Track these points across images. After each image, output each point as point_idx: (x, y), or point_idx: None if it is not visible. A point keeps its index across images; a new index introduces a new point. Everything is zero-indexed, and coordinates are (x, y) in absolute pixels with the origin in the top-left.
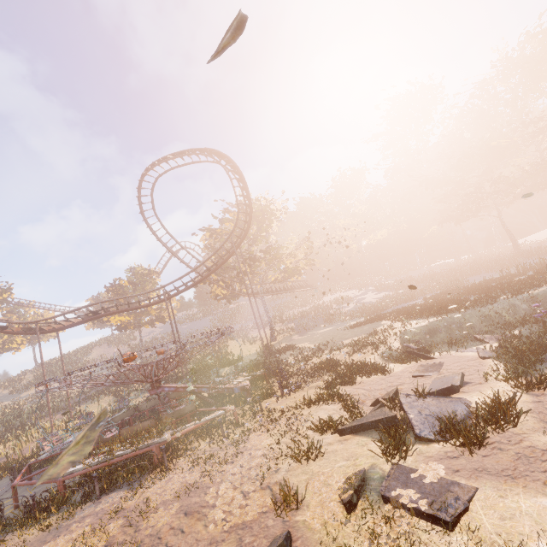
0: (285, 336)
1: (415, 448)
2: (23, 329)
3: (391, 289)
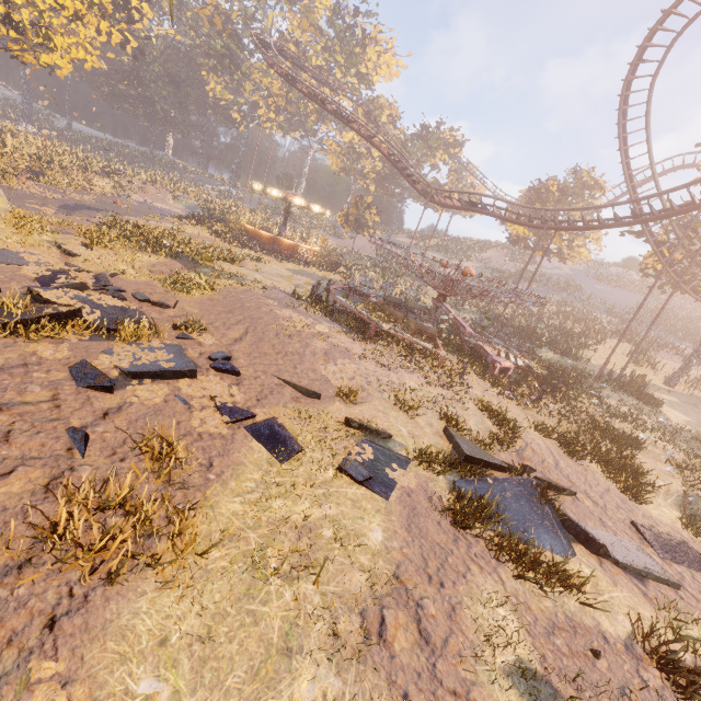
0: (697, 394)
1: (439, 478)
2: (423, 190)
3: None
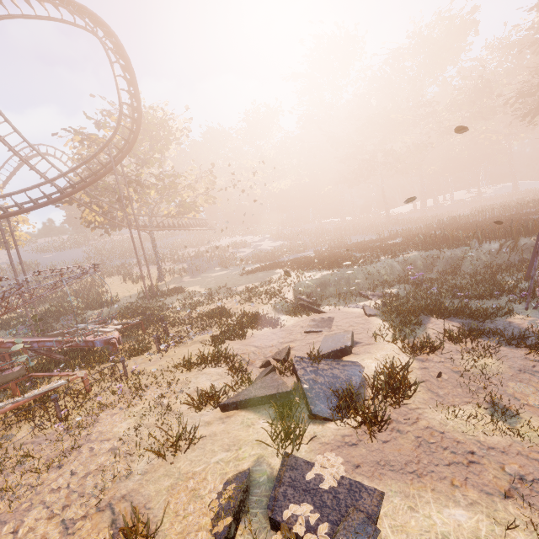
0: (174, 277)
1: (309, 430)
2: None
3: (286, 239)
